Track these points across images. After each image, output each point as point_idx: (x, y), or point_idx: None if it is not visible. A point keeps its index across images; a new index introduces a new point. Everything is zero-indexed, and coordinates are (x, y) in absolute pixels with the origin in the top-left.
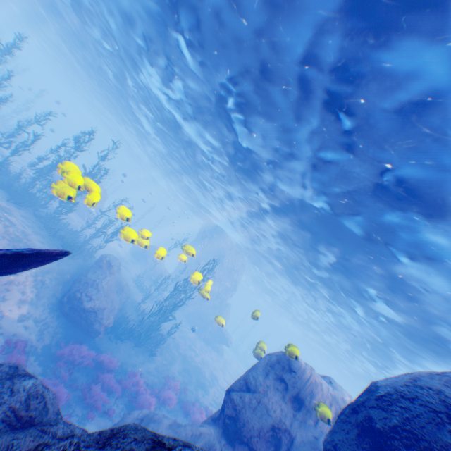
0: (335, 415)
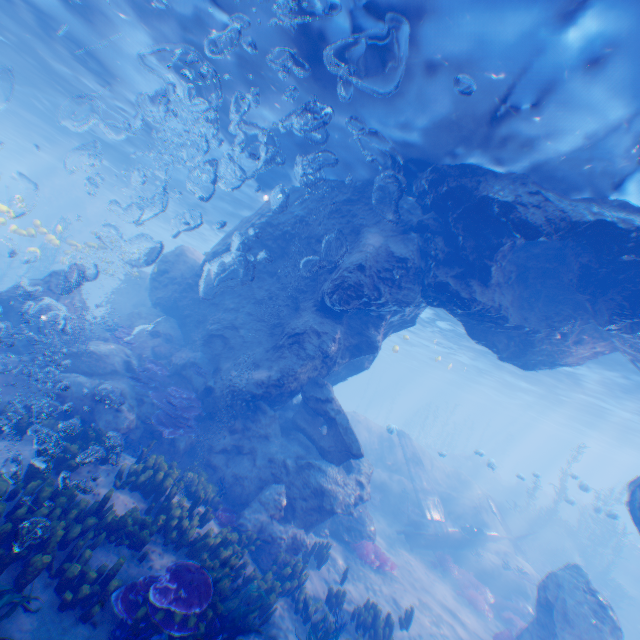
0: None
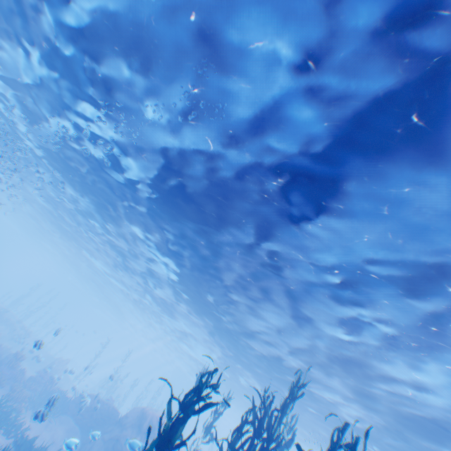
0: None
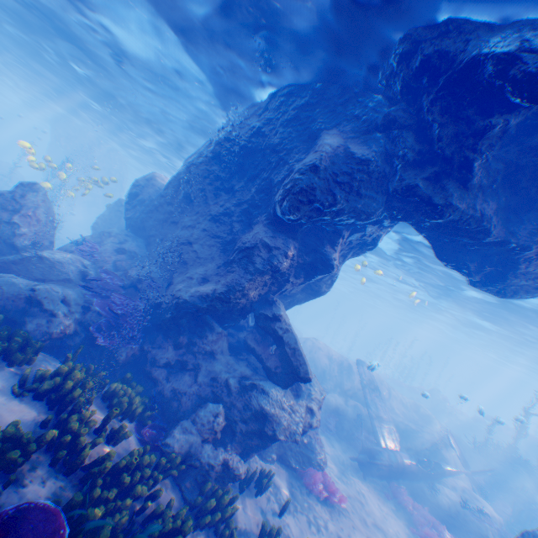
0: None
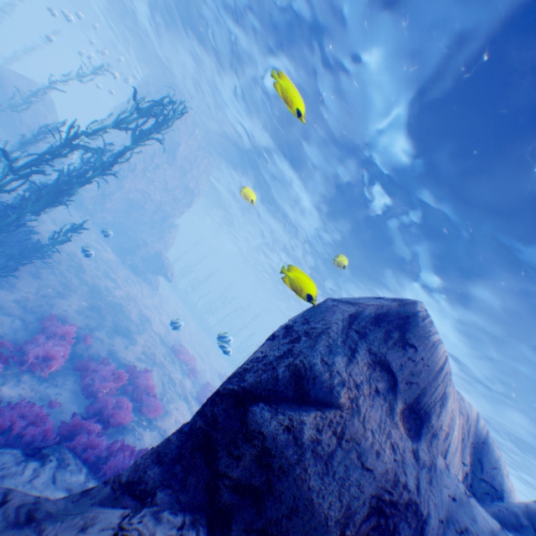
0: (461, 432)
